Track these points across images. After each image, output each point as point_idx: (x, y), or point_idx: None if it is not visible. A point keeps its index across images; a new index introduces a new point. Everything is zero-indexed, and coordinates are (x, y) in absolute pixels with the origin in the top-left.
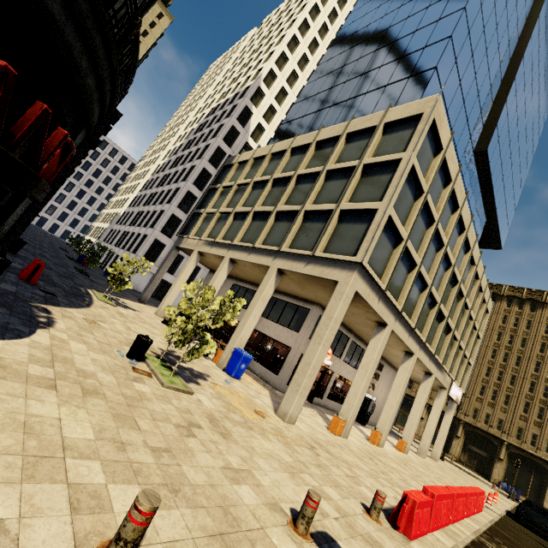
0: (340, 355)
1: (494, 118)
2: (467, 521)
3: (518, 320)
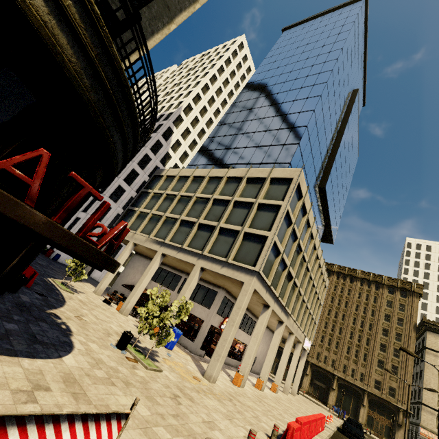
0: None
1: (329, 168)
2: (316, 437)
3: (343, 289)
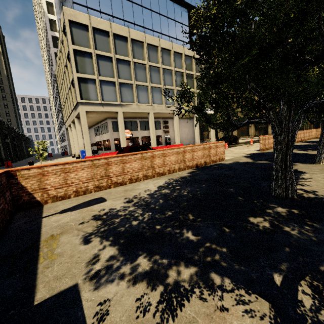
0: (137, 129)
1: None
2: None
3: None
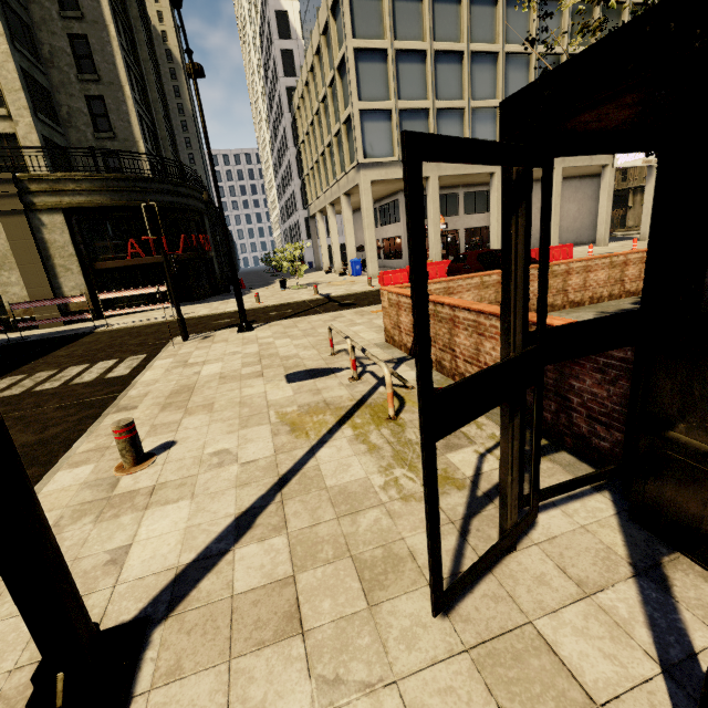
0: (458, 213)
1: None
2: None
3: None
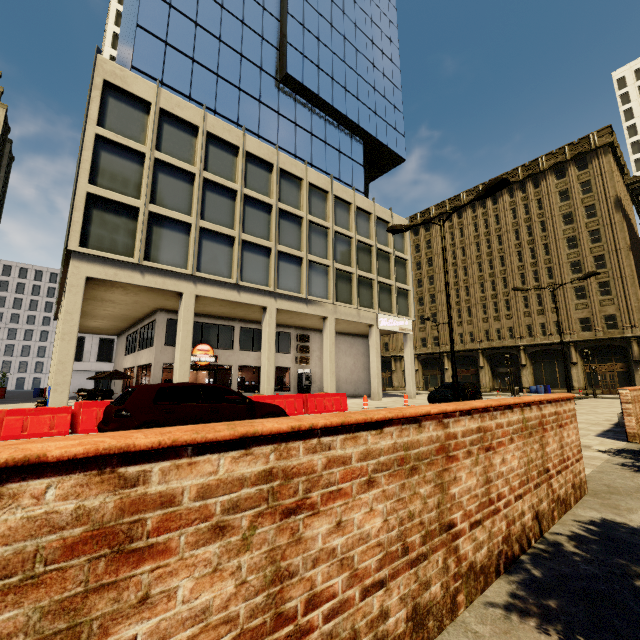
0: (232, 347)
1: (284, 37)
2: None
3: (487, 221)
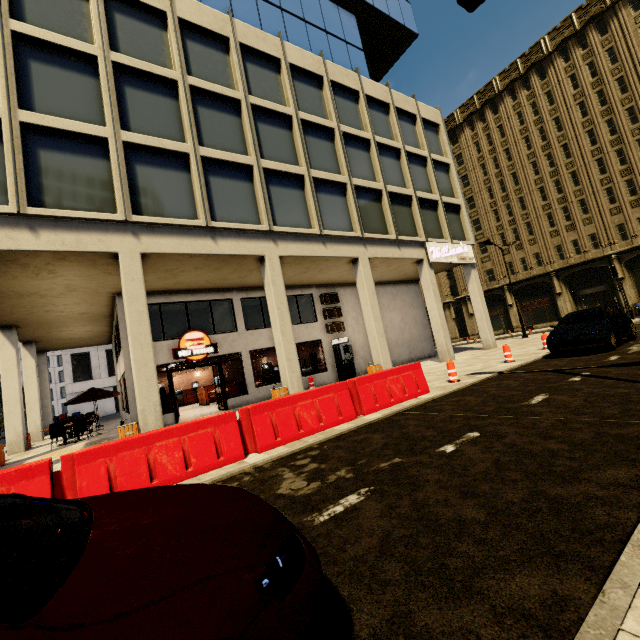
0: (235, 328)
1: None
2: (240, 462)
3: (535, 105)
